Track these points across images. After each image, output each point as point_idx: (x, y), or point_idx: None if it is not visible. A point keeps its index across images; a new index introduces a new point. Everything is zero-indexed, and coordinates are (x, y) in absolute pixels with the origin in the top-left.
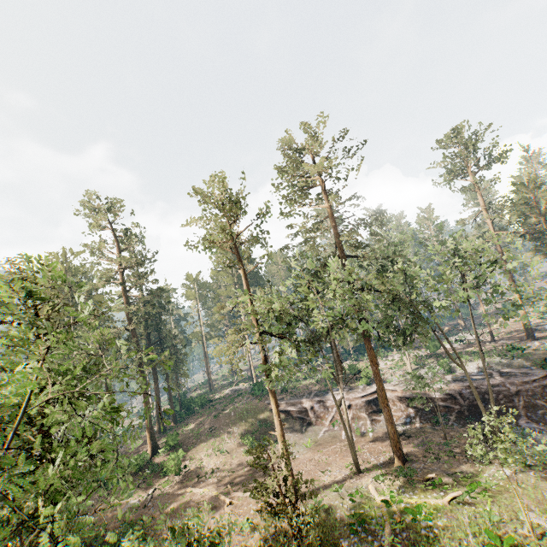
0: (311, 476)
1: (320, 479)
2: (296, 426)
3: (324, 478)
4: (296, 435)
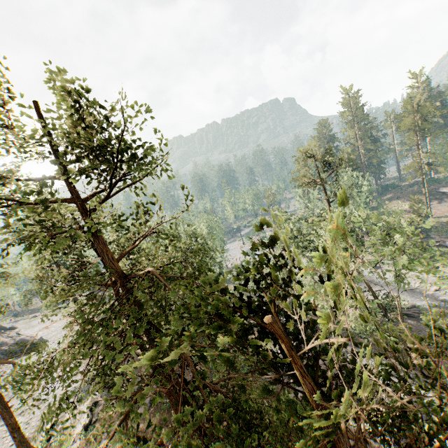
0: (441, 214)
1: (444, 215)
2: (447, 199)
3: (446, 215)
4: (445, 202)
